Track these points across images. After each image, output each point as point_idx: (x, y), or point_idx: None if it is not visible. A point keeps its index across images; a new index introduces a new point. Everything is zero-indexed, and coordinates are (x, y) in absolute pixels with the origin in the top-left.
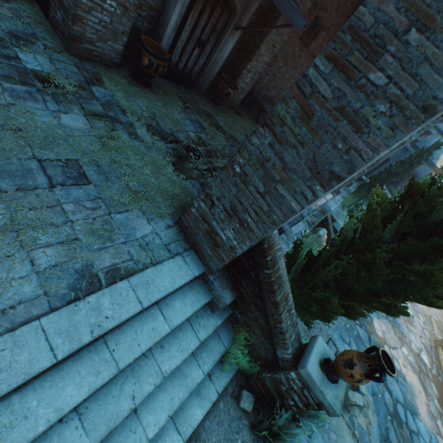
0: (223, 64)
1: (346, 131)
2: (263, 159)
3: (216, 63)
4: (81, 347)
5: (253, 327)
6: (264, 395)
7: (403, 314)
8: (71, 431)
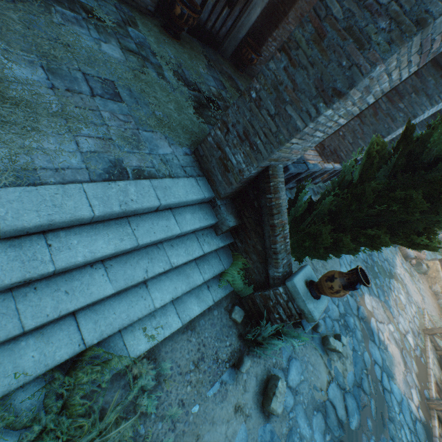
0: (249, 30)
1: (351, 49)
2: (277, 83)
3: (243, 26)
4: (111, 215)
5: (251, 254)
6: (253, 313)
7: (385, 245)
8: (99, 276)
